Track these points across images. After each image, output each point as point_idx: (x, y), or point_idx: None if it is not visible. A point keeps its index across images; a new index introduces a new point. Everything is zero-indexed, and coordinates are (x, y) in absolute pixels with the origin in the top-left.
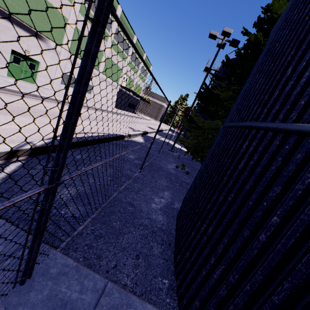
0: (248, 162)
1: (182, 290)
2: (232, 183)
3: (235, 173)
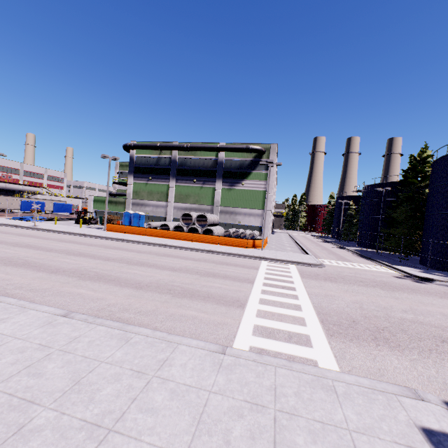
0: (445, 248)
1: (445, 270)
2: (444, 252)
3: (444, 250)
